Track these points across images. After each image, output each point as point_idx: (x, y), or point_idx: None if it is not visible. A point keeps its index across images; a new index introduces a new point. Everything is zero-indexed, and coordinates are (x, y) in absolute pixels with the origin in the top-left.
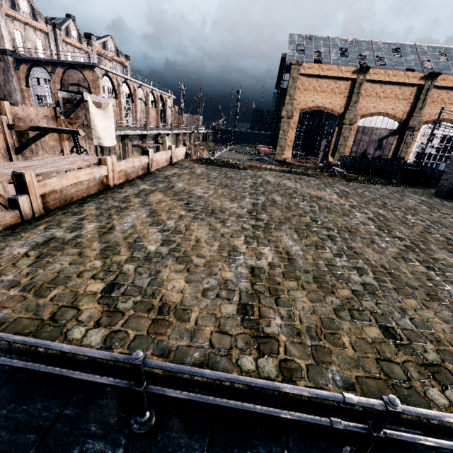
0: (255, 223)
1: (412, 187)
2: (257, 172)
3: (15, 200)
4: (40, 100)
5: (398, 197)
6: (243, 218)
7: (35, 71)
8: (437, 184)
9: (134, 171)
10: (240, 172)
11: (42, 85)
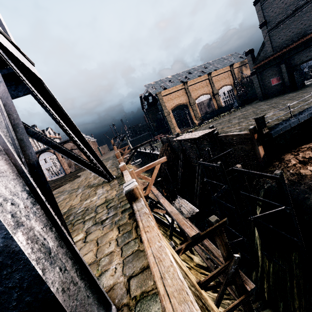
0: (254, 116)
1: (249, 104)
2: (203, 127)
3: (218, 132)
4: (49, 170)
5: (256, 105)
6: (249, 118)
7: (42, 156)
8: (253, 100)
9: (185, 139)
10: (199, 129)
11: (48, 161)
